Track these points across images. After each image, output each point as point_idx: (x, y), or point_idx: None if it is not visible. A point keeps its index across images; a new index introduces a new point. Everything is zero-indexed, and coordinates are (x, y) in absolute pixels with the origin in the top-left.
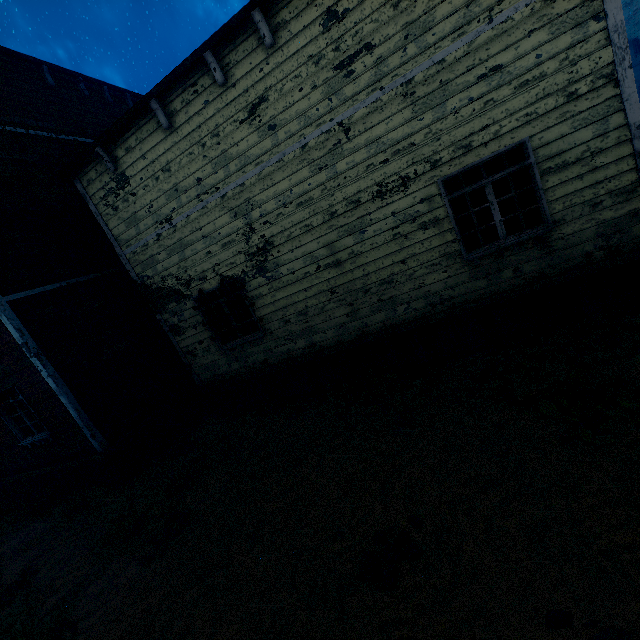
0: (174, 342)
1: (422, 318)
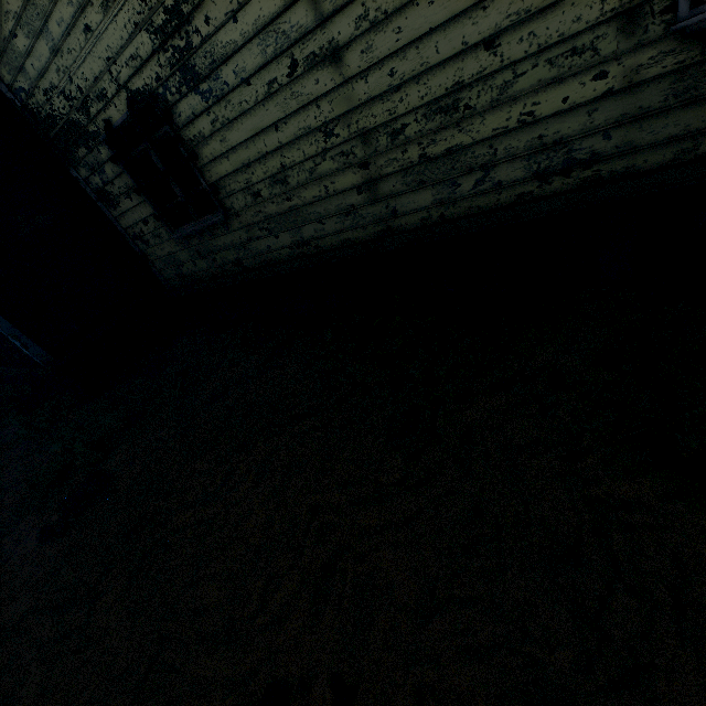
0: (111, 218)
1: (510, 207)
